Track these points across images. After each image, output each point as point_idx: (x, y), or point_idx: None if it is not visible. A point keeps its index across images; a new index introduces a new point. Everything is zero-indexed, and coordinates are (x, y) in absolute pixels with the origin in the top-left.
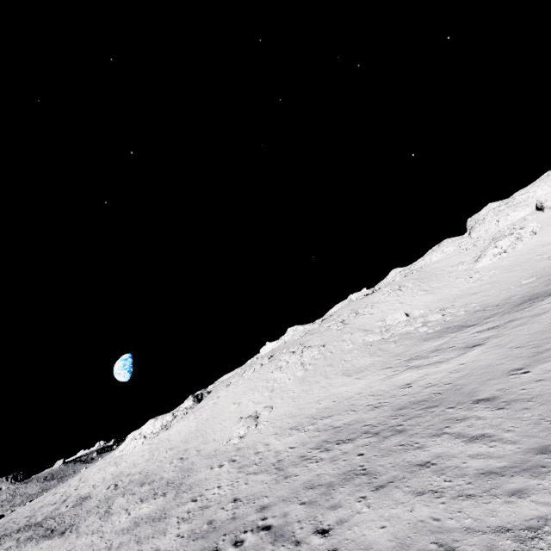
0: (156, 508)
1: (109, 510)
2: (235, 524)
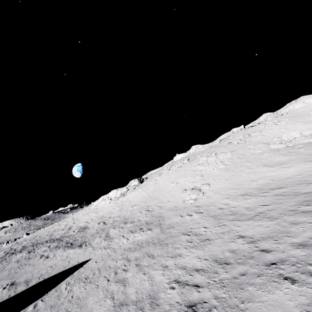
0: (149, 237)
1: (108, 235)
2: (277, 256)
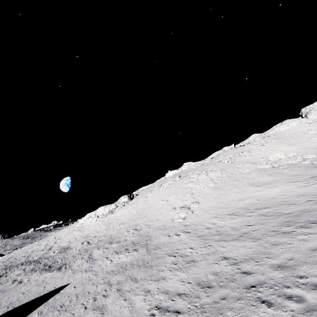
0: (134, 258)
1: (91, 257)
2: (257, 278)
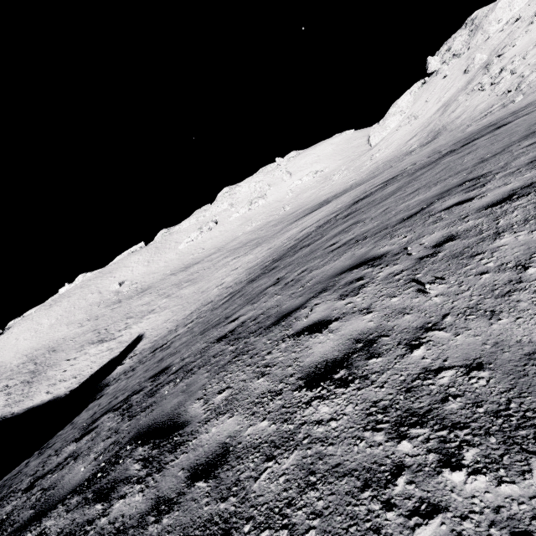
0: None
1: None
2: None
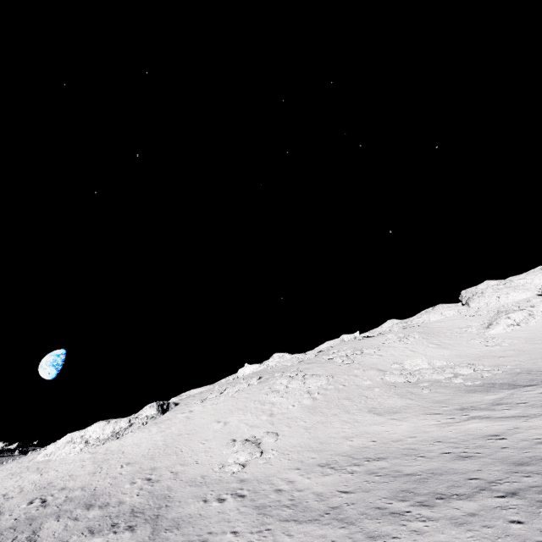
0: None
1: (35, 537)
2: None
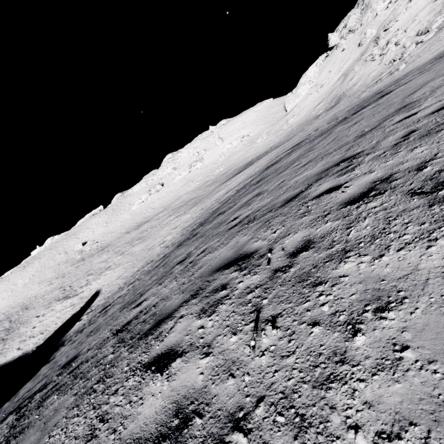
0: None
1: None
2: None
